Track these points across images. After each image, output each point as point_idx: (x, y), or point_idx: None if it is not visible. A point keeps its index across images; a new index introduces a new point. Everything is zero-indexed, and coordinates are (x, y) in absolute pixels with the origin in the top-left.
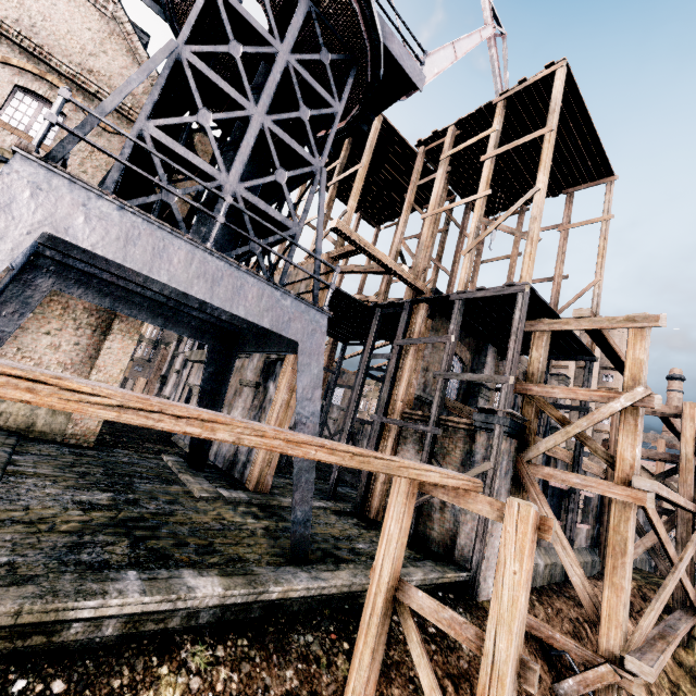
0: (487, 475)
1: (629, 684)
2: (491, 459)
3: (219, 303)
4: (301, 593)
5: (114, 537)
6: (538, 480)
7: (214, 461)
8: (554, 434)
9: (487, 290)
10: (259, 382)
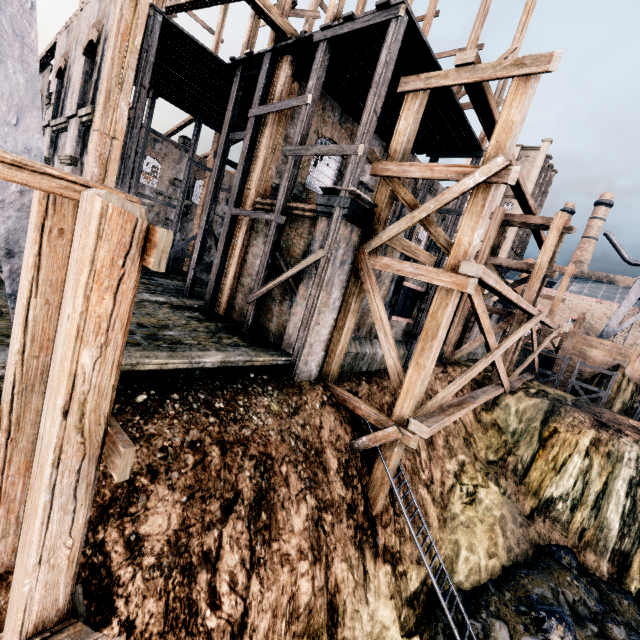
0: (319, 264)
1: (408, 440)
2: (325, 247)
3: None
4: None
5: None
6: (392, 279)
7: None
8: (399, 221)
9: (356, 20)
10: (75, 157)
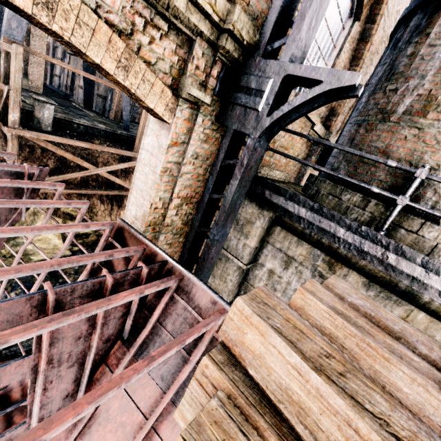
0: None
1: None
2: None
3: None
4: (126, 135)
5: (74, 115)
6: None
7: (95, 110)
8: None
9: None
10: None
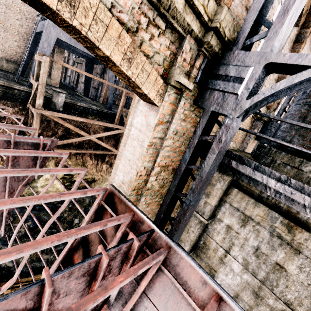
0: None
1: None
2: None
3: (90, 54)
4: (110, 113)
5: (77, 100)
6: None
7: (90, 97)
8: None
9: None
10: (101, 73)
